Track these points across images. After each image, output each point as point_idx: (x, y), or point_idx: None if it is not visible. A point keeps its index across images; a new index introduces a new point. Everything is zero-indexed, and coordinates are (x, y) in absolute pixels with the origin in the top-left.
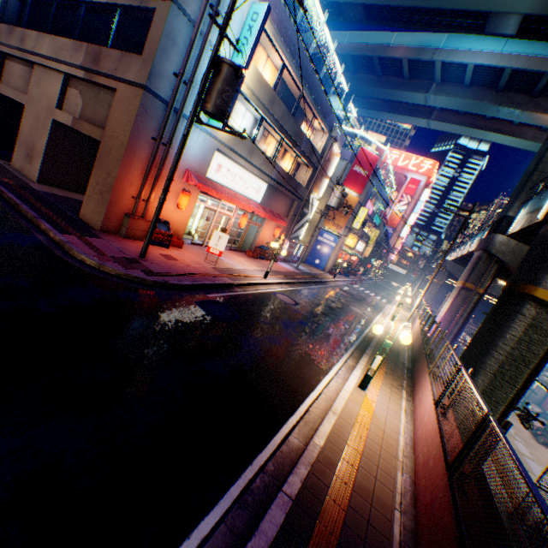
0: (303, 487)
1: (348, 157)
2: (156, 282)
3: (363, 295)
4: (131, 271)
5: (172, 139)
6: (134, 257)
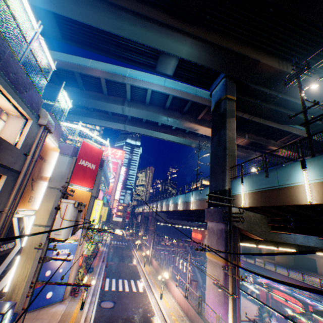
0: None
1: (71, 151)
2: None
3: (127, 310)
4: None
5: None
6: None
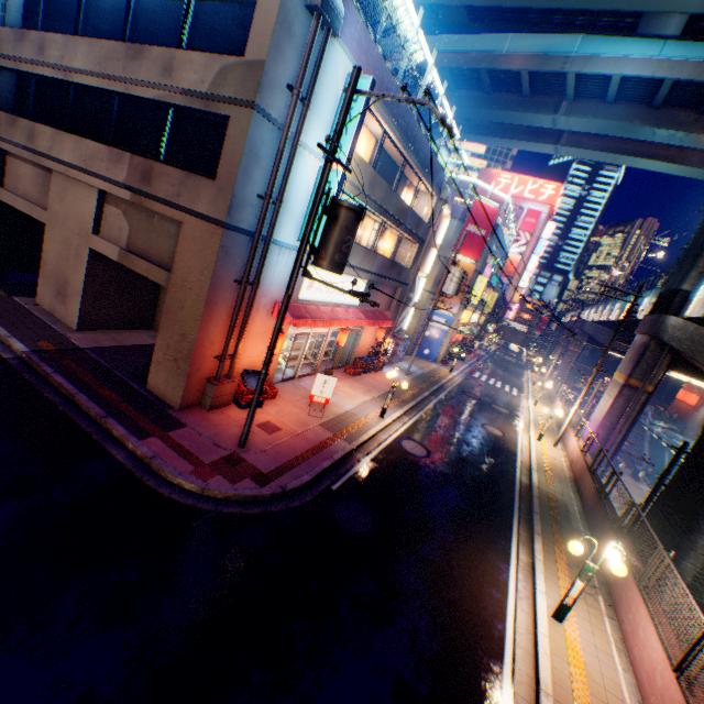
0: None
1: (459, 213)
2: (273, 495)
3: (490, 392)
4: (241, 487)
5: (260, 276)
6: (232, 450)
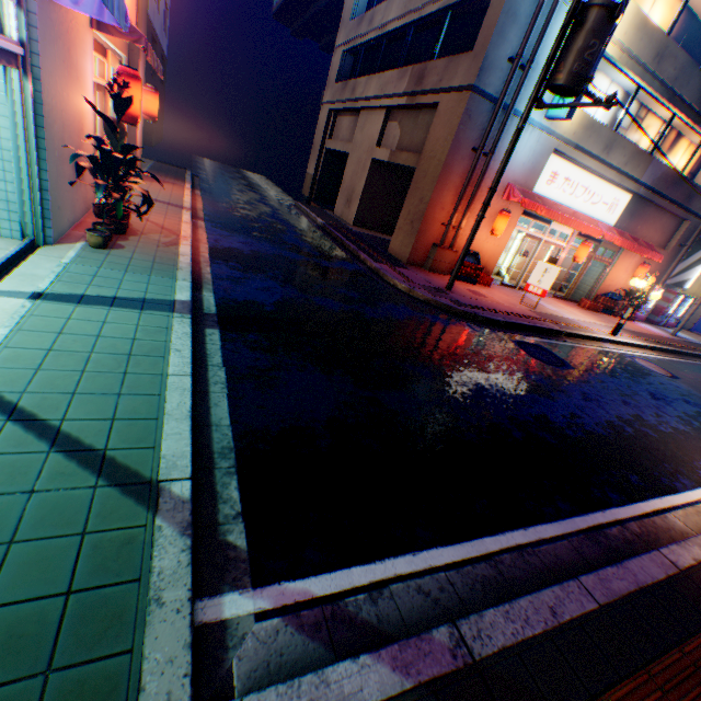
0: (697, 567)
1: None
2: (463, 313)
3: None
4: (438, 299)
5: (495, 145)
6: (439, 288)
